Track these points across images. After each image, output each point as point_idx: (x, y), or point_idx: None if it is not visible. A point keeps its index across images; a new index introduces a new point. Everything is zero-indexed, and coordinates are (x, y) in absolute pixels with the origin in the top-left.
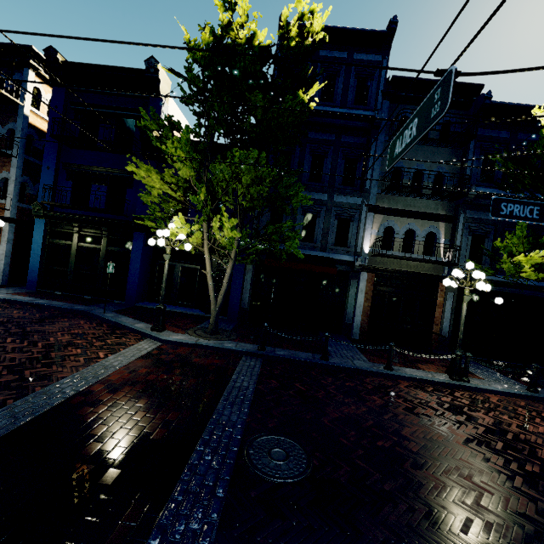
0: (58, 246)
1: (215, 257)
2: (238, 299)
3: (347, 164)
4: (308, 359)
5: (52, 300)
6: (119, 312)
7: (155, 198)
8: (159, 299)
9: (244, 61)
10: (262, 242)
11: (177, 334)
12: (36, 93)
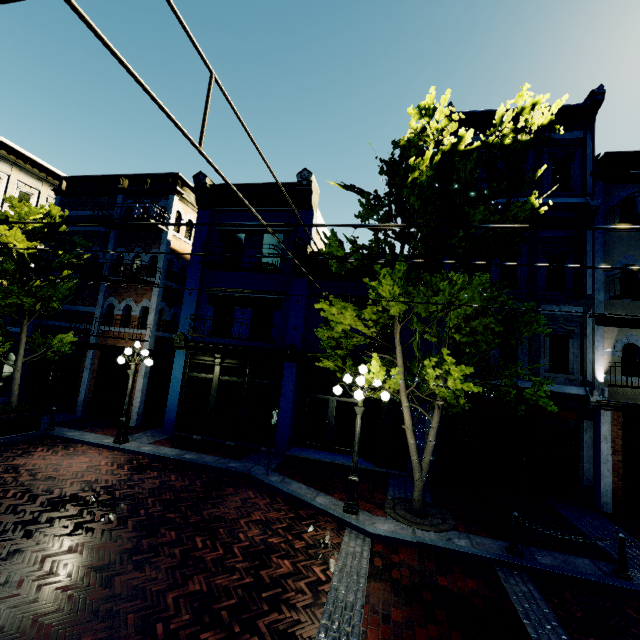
0: (197, 380)
1: (414, 405)
2: (421, 448)
3: (550, 263)
4: (599, 576)
5: (198, 452)
6: (280, 471)
7: (335, 333)
8: (310, 443)
9: (464, 172)
10: (470, 381)
11: (379, 518)
12: (177, 216)
